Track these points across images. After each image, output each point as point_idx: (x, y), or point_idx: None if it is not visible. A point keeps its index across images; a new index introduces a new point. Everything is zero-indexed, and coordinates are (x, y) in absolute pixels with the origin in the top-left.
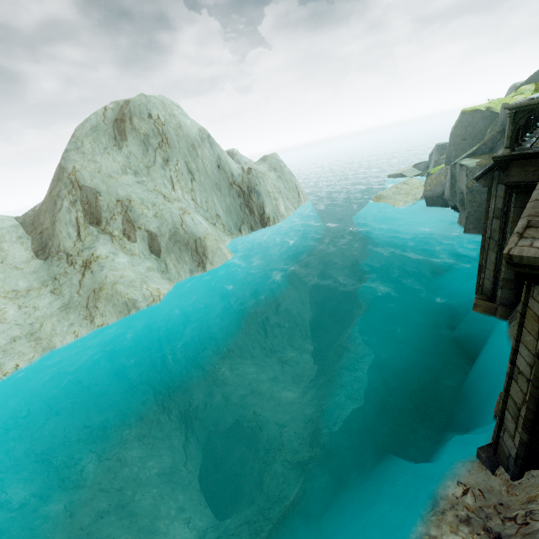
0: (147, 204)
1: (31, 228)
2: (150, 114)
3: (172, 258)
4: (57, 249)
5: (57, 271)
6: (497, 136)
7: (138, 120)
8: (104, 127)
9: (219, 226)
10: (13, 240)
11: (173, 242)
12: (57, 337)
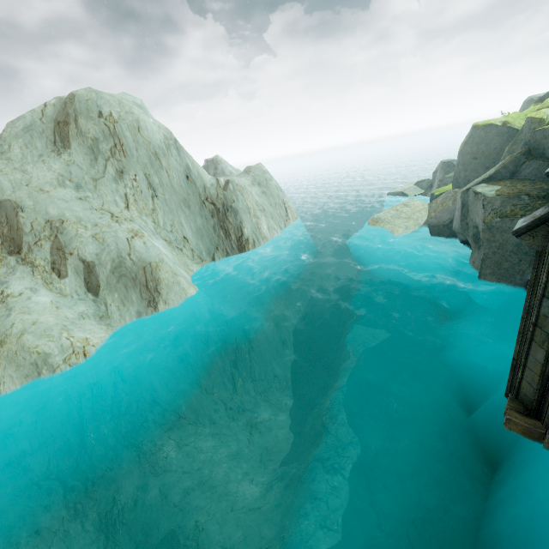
0: (87, 226)
1: None
2: (101, 116)
3: (113, 296)
4: None
5: None
6: (521, 158)
7: (85, 122)
8: (42, 129)
9: (186, 250)
10: None
11: (117, 275)
12: None
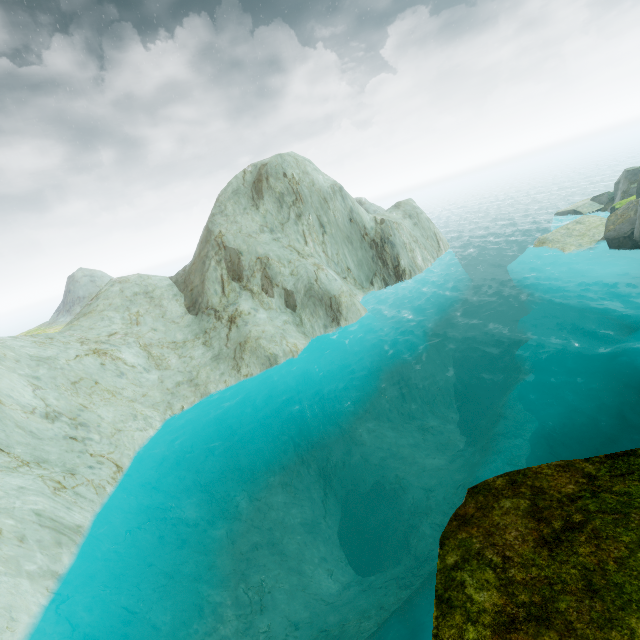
0: (283, 260)
1: (183, 287)
2: (284, 172)
3: (307, 314)
4: (206, 305)
5: (207, 325)
6: None
7: (274, 179)
8: (244, 189)
9: (350, 280)
10: (170, 297)
11: (308, 297)
12: (212, 384)
